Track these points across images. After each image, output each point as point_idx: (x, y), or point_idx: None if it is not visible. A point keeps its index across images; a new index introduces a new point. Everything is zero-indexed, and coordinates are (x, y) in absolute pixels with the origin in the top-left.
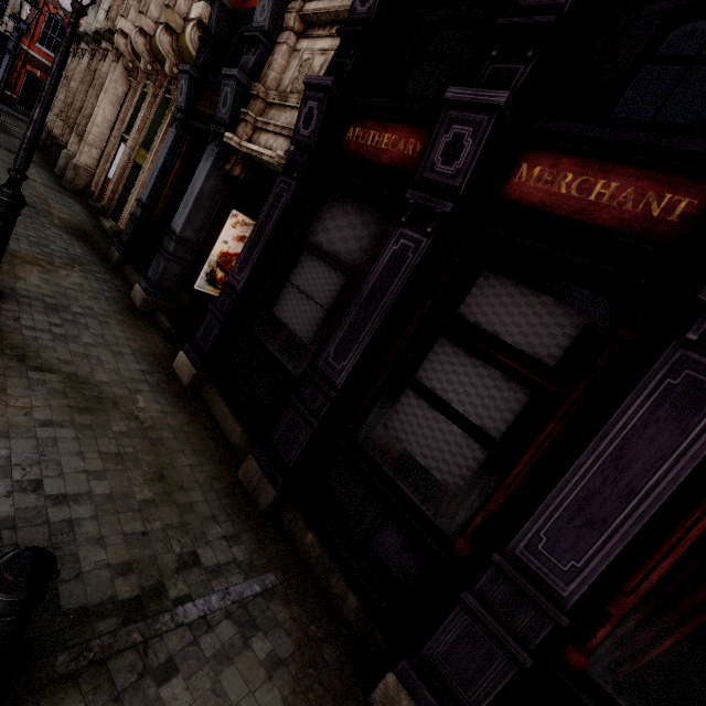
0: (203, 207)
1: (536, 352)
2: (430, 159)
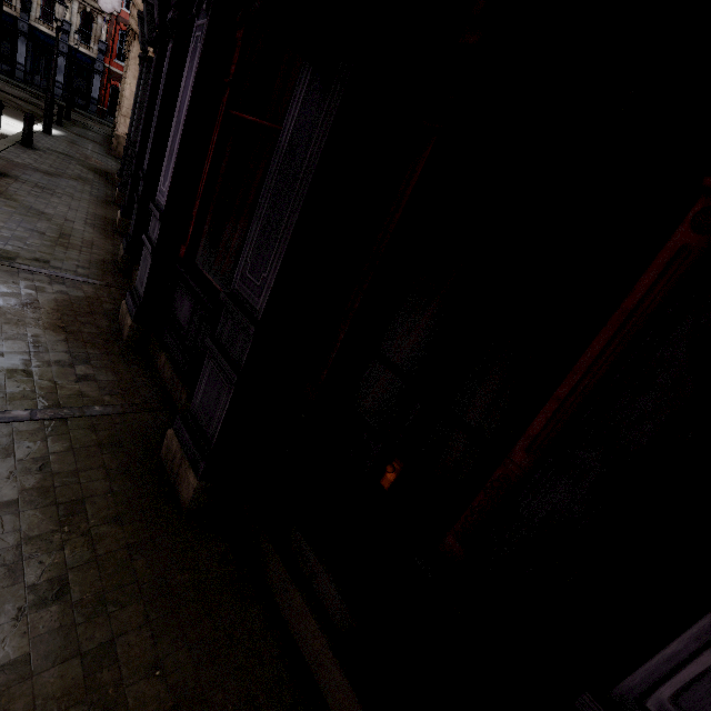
0: None
1: None
2: None
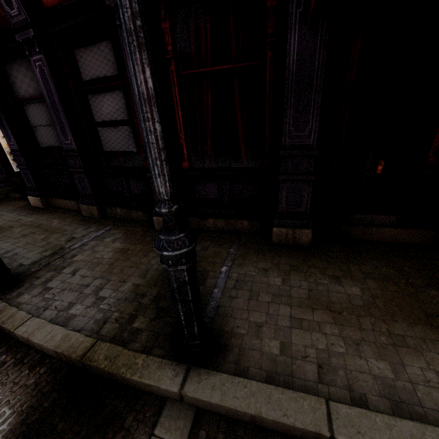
0: None
1: (111, 72)
2: (6, 11)
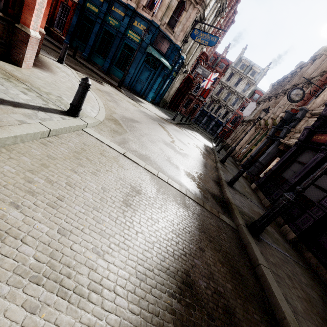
0: (269, 156)
1: None
2: None
